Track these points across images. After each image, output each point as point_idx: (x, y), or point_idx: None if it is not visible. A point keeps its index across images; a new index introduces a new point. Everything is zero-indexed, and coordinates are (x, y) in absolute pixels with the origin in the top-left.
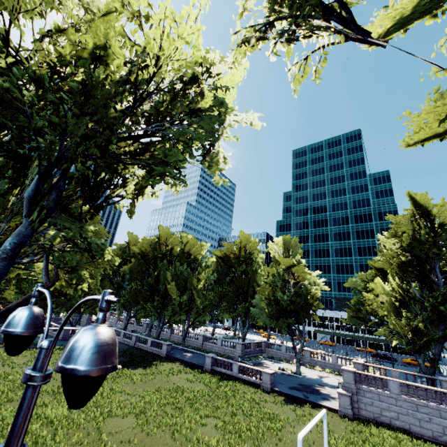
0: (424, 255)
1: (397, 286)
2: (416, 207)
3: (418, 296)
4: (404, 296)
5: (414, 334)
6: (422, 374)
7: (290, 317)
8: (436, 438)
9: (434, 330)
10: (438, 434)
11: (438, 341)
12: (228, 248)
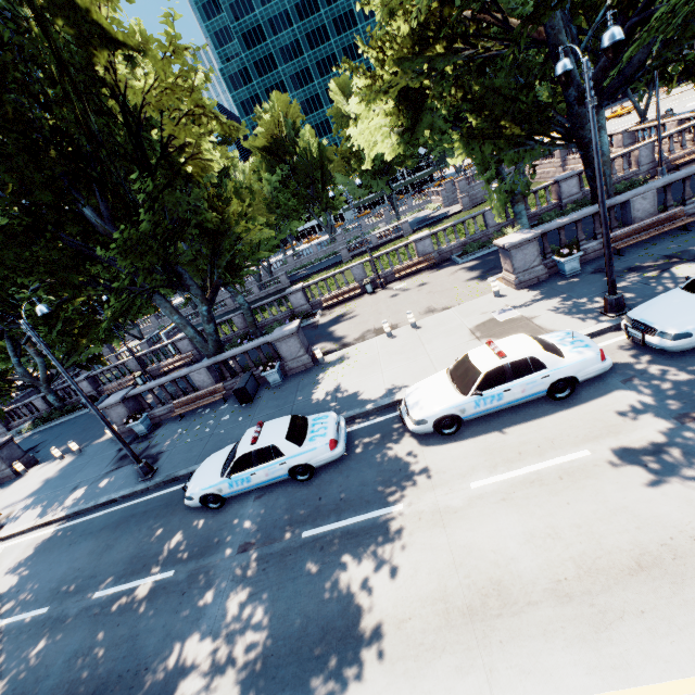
0: None
1: None
2: None
3: None
4: None
5: None
6: None
7: (383, 176)
8: None
9: None
10: None
11: None
12: (267, 129)
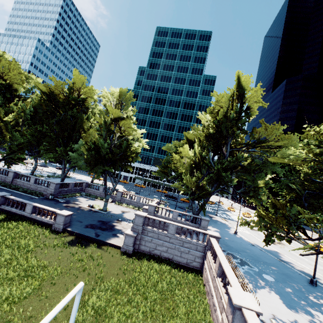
0: (226, 132)
1: (198, 152)
2: (237, 89)
3: (211, 162)
4: (200, 160)
5: (197, 188)
6: (192, 215)
7: (107, 165)
8: (188, 264)
9: (209, 186)
10: (190, 261)
11: (210, 194)
12: (56, 85)
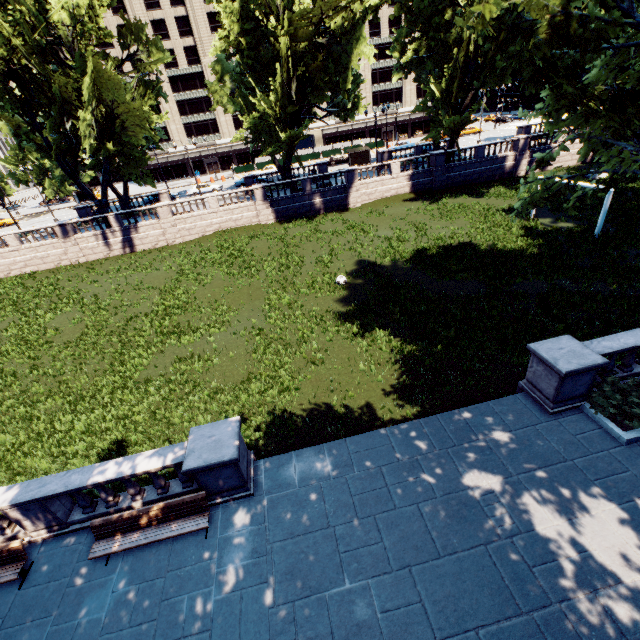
0: None
1: None
2: None
3: None
4: None
5: None
6: None
7: None
8: None
9: None
10: None
11: None
12: None
